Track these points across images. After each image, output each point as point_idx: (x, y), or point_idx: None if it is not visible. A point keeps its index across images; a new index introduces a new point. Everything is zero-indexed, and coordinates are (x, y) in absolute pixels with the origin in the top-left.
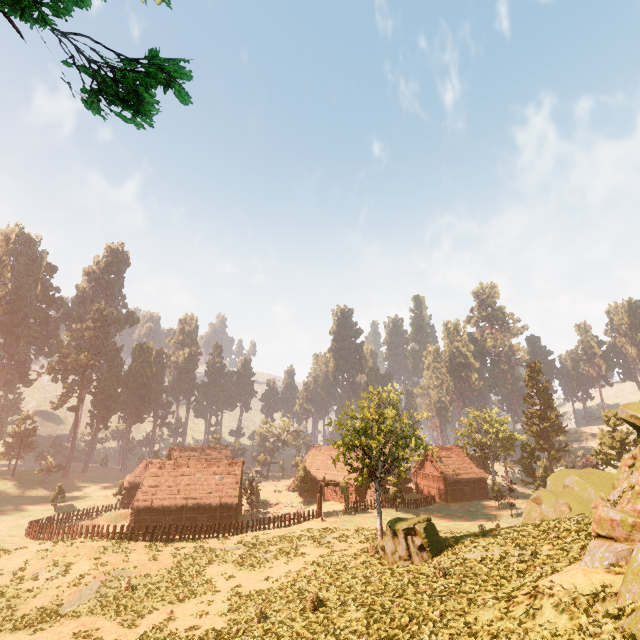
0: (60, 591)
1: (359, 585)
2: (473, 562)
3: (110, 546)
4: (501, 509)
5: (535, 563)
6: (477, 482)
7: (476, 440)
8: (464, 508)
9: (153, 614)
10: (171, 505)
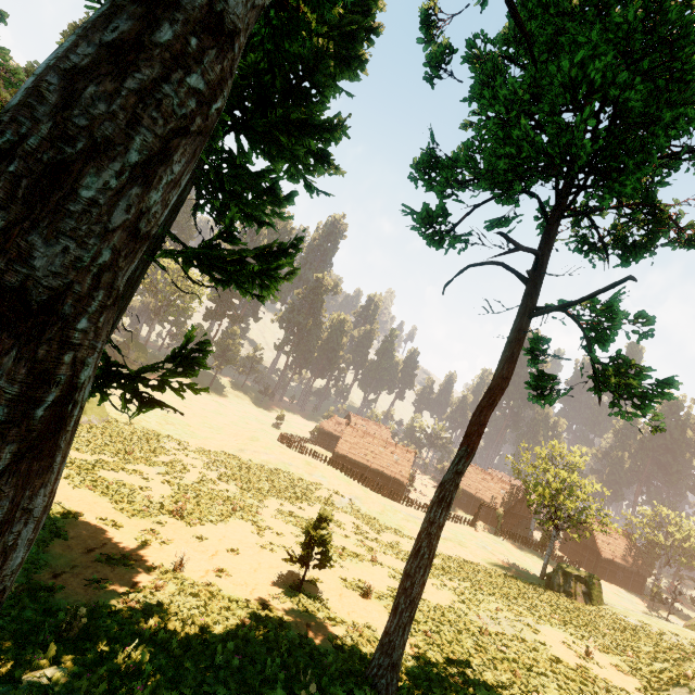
0: (330, 493)
1: (531, 590)
2: (632, 624)
3: (342, 477)
4: (654, 610)
5: (691, 650)
6: (634, 574)
7: (653, 536)
8: (610, 588)
9: (385, 534)
10: (360, 462)
